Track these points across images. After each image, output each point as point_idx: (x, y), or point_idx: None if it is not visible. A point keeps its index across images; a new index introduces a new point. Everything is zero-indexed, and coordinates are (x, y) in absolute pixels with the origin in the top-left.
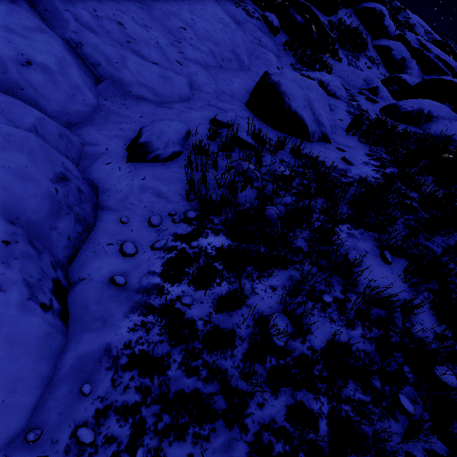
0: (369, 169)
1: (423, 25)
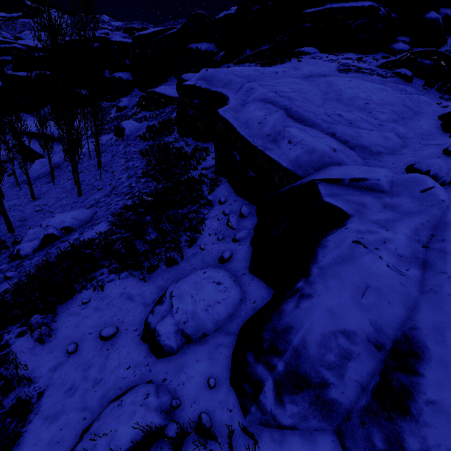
0: None
1: None
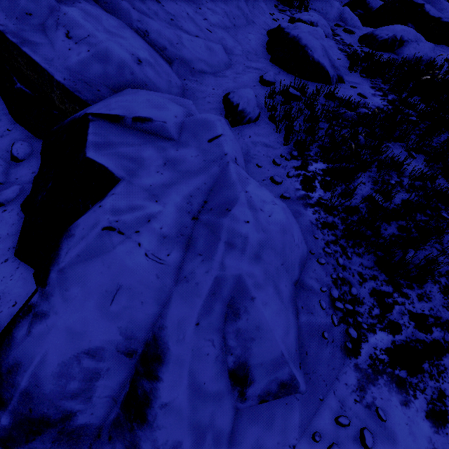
0: (378, 99)
1: None
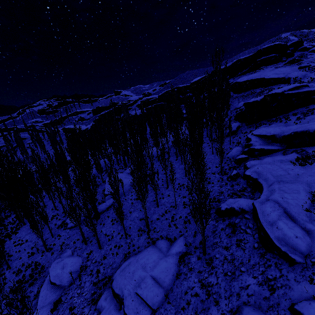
0: None
1: None
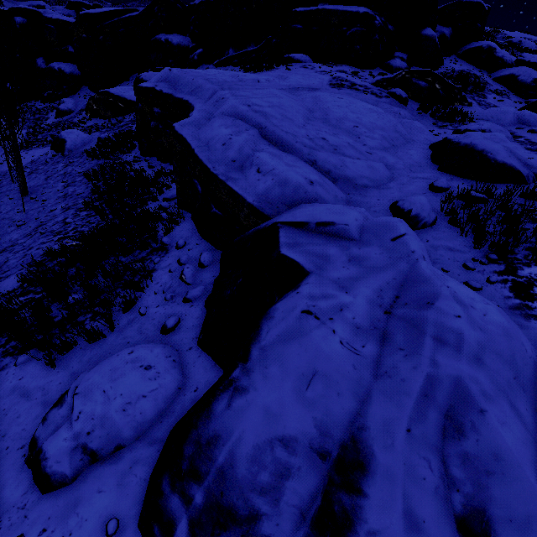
0: None
1: (529, 37)
